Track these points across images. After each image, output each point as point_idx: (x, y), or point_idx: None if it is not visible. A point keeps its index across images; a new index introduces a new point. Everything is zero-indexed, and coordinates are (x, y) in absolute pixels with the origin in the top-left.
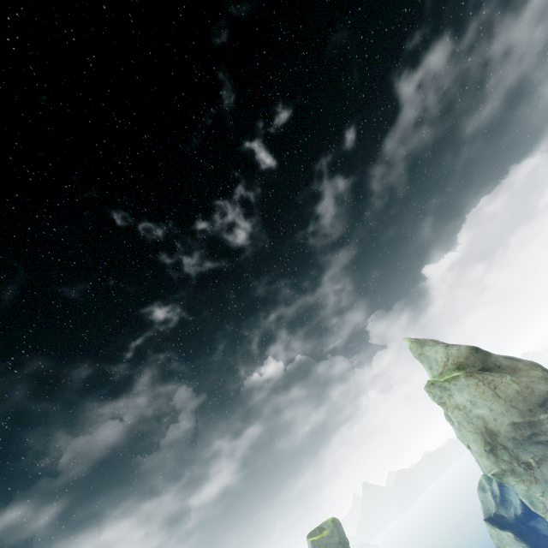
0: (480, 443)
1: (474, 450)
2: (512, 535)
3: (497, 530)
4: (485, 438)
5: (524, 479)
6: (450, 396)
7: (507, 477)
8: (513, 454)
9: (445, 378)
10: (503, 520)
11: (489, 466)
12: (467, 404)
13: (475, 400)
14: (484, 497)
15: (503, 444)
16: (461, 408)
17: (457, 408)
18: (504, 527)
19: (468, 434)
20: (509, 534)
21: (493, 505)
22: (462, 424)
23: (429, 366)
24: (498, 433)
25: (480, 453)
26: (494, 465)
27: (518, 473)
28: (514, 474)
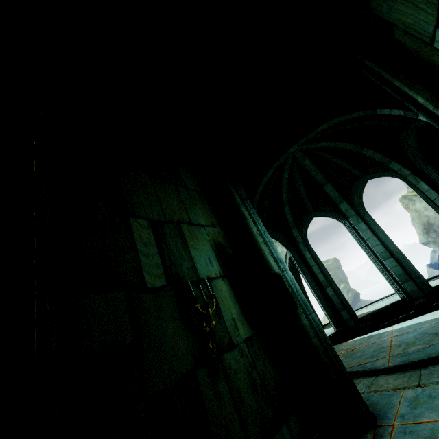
0: (421, 228)
1: (417, 232)
2: (438, 271)
3: (432, 269)
4: (424, 227)
5: (438, 246)
6: (413, 204)
7: (430, 244)
8: (438, 234)
9: (414, 194)
10: (438, 266)
11: (422, 239)
12: (422, 209)
13: (428, 207)
14: (433, 255)
15: (435, 230)
16: (418, 211)
17: (415, 211)
18: (437, 269)
19: (416, 224)
20: (437, 271)
21: (436, 259)
22: (414, 219)
23: (407, 186)
24: (434, 225)
25: (420, 233)
26: (425, 239)
27: (437, 243)
28: (434, 243)
